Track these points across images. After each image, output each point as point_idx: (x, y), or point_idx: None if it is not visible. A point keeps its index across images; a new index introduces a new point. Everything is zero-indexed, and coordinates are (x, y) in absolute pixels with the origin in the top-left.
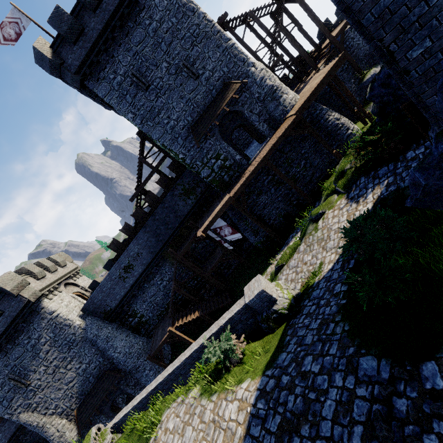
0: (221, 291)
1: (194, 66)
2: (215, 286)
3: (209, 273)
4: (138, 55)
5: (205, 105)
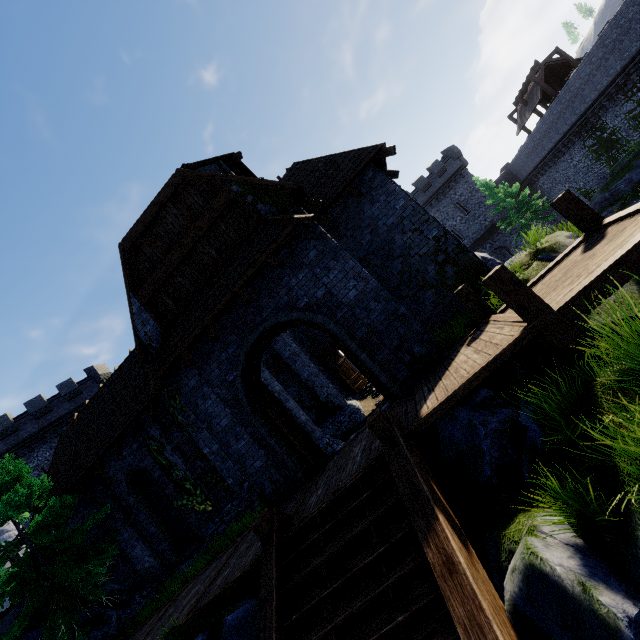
0: None
1: None
2: None
3: None
4: None
5: None
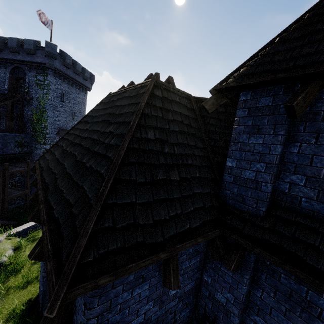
0: (1, 217)
1: (75, 116)
2: (1, 211)
3: (10, 198)
4: (69, 92)
5: (68, 128)
